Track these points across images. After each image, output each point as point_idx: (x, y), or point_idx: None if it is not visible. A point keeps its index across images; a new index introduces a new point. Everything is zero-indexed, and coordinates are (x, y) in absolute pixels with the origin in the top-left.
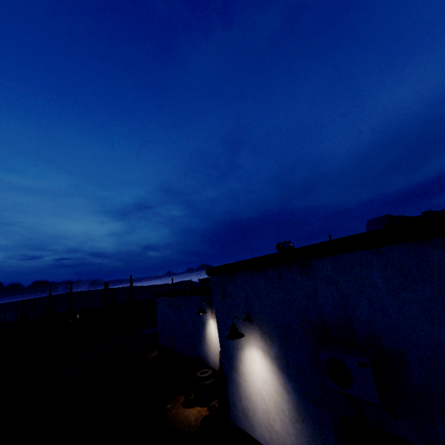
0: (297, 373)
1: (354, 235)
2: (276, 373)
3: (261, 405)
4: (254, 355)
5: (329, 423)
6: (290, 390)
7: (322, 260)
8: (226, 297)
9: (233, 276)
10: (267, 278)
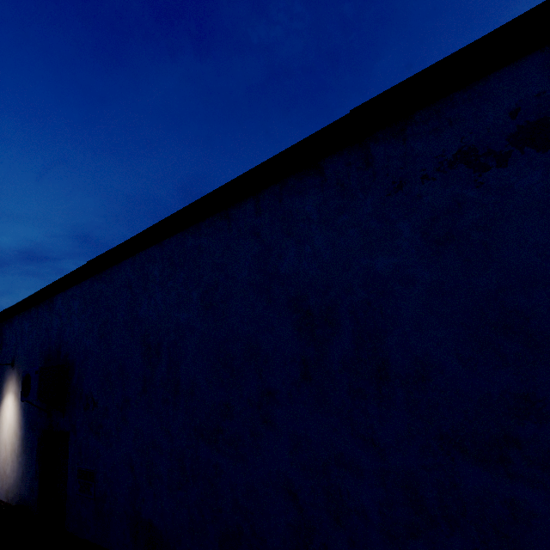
0: (29, 406)
1: (70, 273)
2: (18, 413)
3: (3, 455)
4: (9, 402)
5: (36, 443)
6: (23, 425)
7: (59, 296)
8: (3, 346)
9: (12, 321)
10: (31, 318)
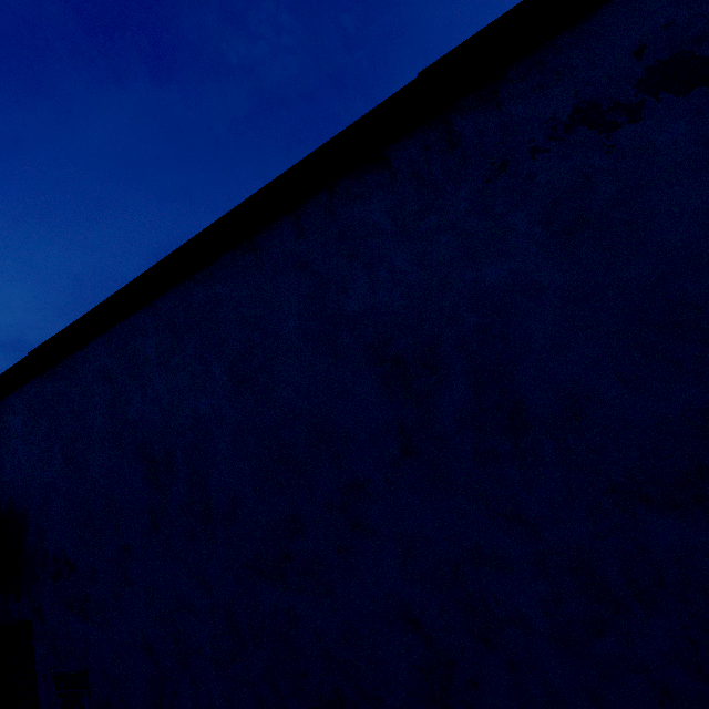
0: None
1: (1, 375)
2: None
3: None
4: None
5: None
6: None
7: None
8: None
9: None
10: None
